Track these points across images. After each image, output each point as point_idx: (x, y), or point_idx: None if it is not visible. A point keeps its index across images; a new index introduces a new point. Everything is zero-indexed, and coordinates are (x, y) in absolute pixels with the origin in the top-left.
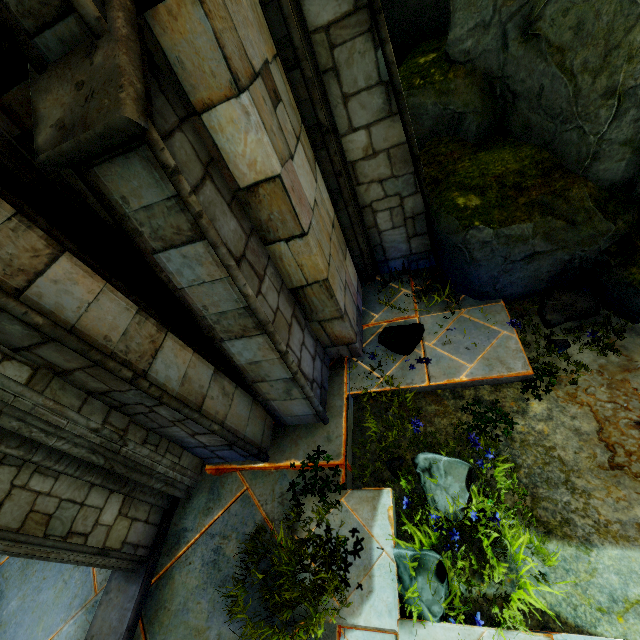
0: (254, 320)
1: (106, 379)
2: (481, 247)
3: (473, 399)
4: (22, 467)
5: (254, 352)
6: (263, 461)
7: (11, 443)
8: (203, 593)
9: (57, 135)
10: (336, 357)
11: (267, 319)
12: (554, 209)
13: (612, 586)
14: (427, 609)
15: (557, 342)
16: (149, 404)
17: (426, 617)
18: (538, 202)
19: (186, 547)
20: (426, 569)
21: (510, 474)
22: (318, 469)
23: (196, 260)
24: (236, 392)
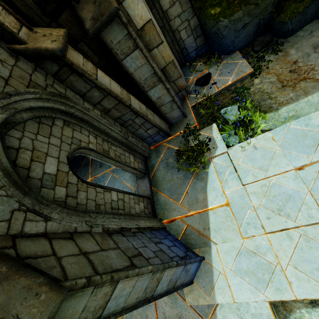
0: (157, 78)
1: (121, 109)
2: (225, 29)
3: (234, 88)
4: (108, 143)
5: (158, 93)
6: (170, 136)
7: (103, 135)
8: (167, 173)
9: (93, 22)
10: (181, 97)
11: (161, 75)
12: (249, 1)
13: (285, 116)
14: (234, 143)
15: (260, 57)
16: (133, 118)
17: (234, 145)
18: (242, 1)
19: (156, 167)
20: (231, 135)
21: (251, 103)
22: (189, 128)
23: (136, 58)
24: (154, 114)
